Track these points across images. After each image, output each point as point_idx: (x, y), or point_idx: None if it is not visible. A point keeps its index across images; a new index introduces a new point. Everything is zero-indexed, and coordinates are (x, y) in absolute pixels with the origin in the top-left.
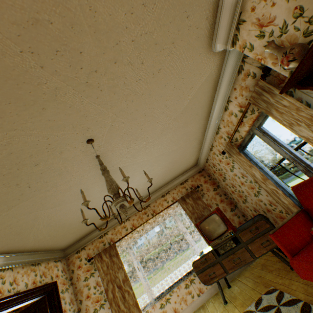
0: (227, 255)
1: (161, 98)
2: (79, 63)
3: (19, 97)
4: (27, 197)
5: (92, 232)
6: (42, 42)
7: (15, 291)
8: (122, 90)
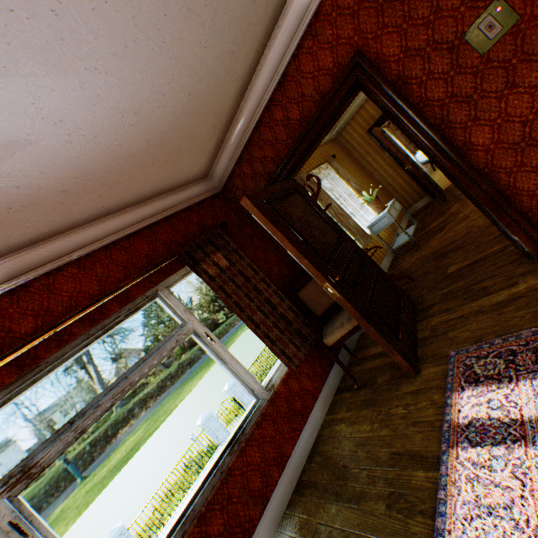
0: None
1: None
2: None
3: None
4: None
5: None
6: None
7: None
8: None
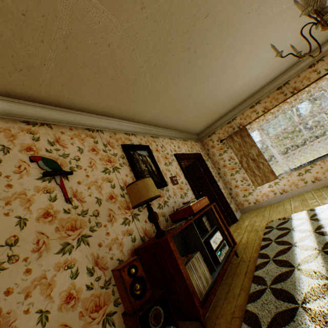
0: None
1: None
2: None
3: None
4: (190, 67)
5: (219, 119)
6: None
7: (181, 153)
8: None
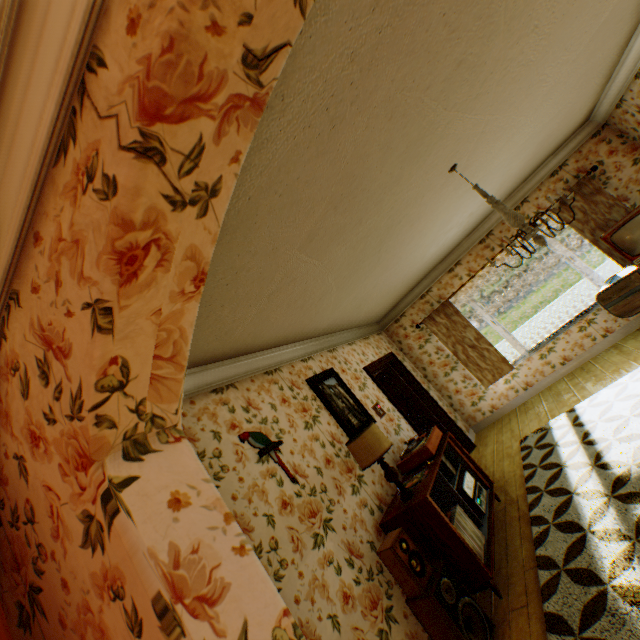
0: None
1: (562, 43)
2: (478, 77)
3: (416, 155)
4: (379, 263)
5: (407, 294)
6: (455, 82)
7: (370, 361)
8: (510, 74)
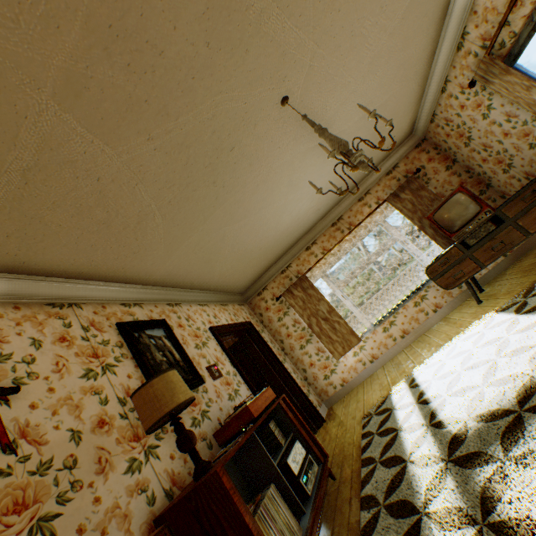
0: (481, 244)
1: None
2: None
3: (228, 38)
4: (220, 204)
5: (269, 268)
6: None
7: (221, 324)
8: None
